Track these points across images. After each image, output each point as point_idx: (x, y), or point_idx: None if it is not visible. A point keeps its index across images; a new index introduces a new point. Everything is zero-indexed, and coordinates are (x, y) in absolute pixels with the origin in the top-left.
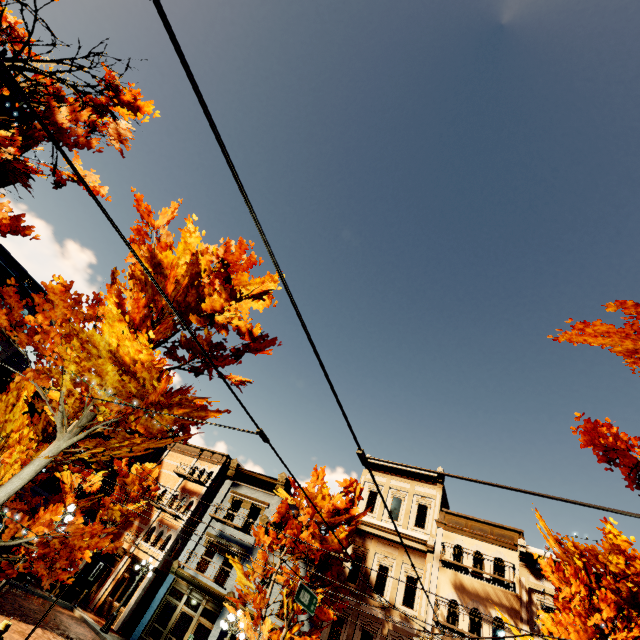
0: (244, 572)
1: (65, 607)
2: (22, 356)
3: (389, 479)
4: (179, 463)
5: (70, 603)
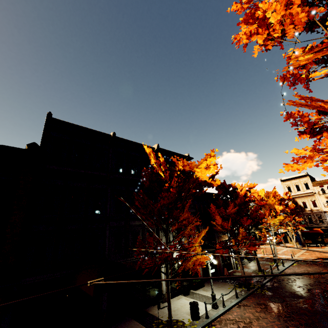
0: None
1: None
2: None
3: (291, 182)
4: None
5: None
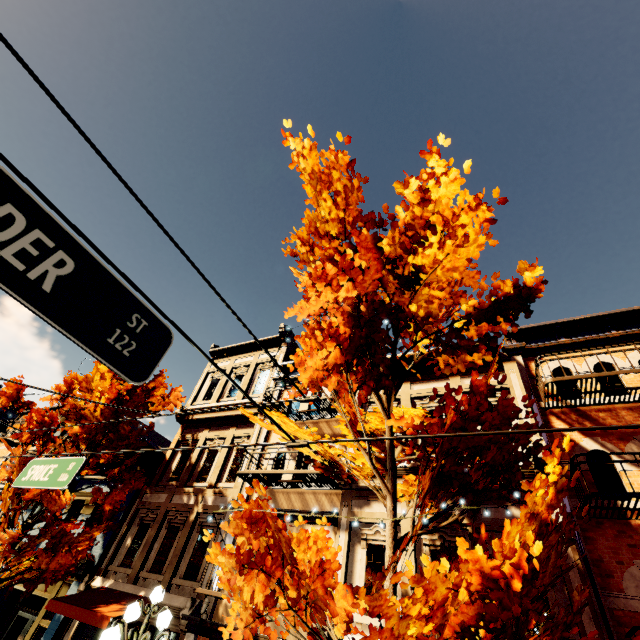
0: None
1: None
2: None
3: (233, 360)
4: None
5: None
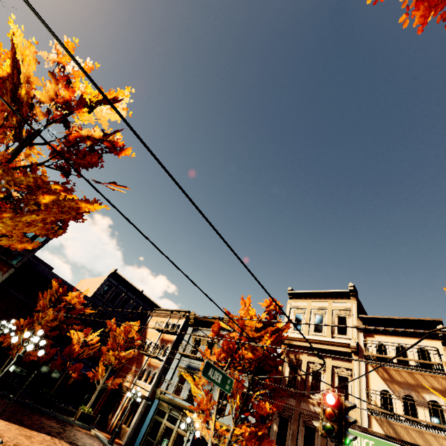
0: (194, 383)
1: (84, 428)
2: (47, 265)
3: (309, 302)
4: (158, 323)
5: (88, 425)
